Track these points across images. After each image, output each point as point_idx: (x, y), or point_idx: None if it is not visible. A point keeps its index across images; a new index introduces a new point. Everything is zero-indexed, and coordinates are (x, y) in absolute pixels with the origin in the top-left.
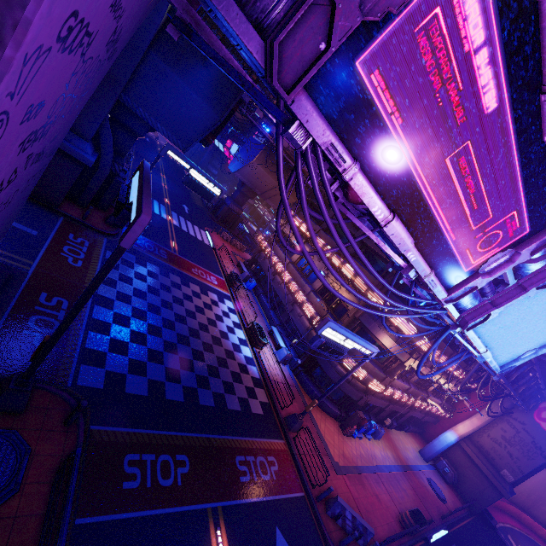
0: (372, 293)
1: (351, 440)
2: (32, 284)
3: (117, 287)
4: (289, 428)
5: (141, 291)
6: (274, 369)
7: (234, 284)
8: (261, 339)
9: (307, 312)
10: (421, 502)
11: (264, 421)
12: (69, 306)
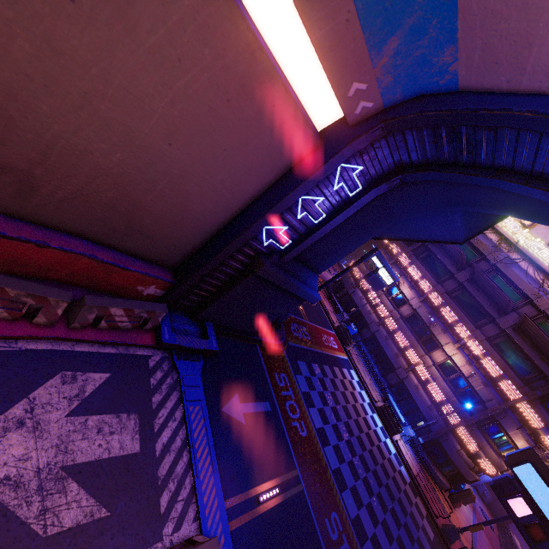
0: (524, 405)
1: (457, 509)
2: (316, 514)
3: (329, 440)
4: (450, 542)
5: (335, 426)
6: (408, 458)
7: (348, 343)
8: (401, 431)
9: (434, 394)
10: (493, 546)
11: (438, 545)
12: (340, 520)
